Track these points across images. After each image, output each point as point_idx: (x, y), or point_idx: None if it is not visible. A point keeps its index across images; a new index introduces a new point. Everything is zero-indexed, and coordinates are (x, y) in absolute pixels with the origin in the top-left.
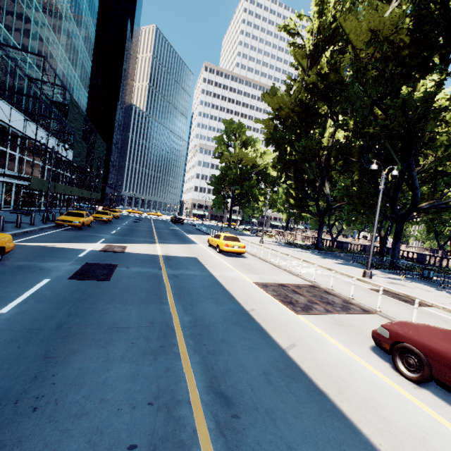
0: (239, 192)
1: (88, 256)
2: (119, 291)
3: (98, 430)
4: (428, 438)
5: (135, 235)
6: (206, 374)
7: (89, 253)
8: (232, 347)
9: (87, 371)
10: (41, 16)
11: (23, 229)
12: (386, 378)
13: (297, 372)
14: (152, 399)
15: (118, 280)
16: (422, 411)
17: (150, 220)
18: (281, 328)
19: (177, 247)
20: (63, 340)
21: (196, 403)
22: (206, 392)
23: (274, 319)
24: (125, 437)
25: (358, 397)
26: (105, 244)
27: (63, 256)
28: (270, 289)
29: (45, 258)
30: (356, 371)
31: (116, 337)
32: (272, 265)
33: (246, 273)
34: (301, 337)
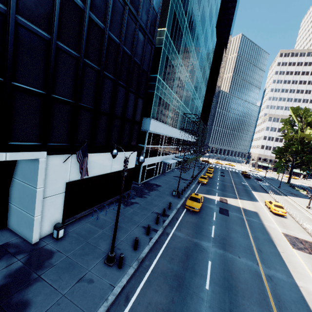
0: (299, 161)
1: (218, 204)
2: (233, 221)
3: (240, 244)
4: (303, 274)
5: (227, 191)
6: (256, 246)
7: (217, 202)
8: (264, 245)
9: (235, 236)
10: (193, 90)
11: (192, 185)
12: (307, 268)
13: (279, 255)
14: (247, 244)
15: (231, 217)
16: (309, 274)
17: (228, 172)
18: (282, 248)
19: (248, 203)
20: (228, 229)
21: (254, 248)
22: (256, 248)
23: (281, 245)
24: (244, 246)
25: (292, 265)
26: (219, 197)
27: (211, 202)
28: (288, 237)
29: (208, 202)
30: (298, 263)
31: (237, 232)
32: (301, 227)
33: (280, 227)
34: (288, 252)
